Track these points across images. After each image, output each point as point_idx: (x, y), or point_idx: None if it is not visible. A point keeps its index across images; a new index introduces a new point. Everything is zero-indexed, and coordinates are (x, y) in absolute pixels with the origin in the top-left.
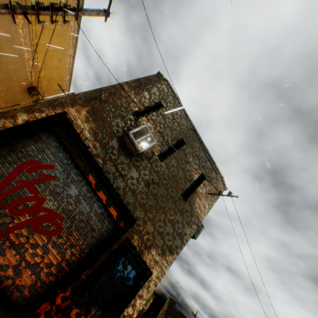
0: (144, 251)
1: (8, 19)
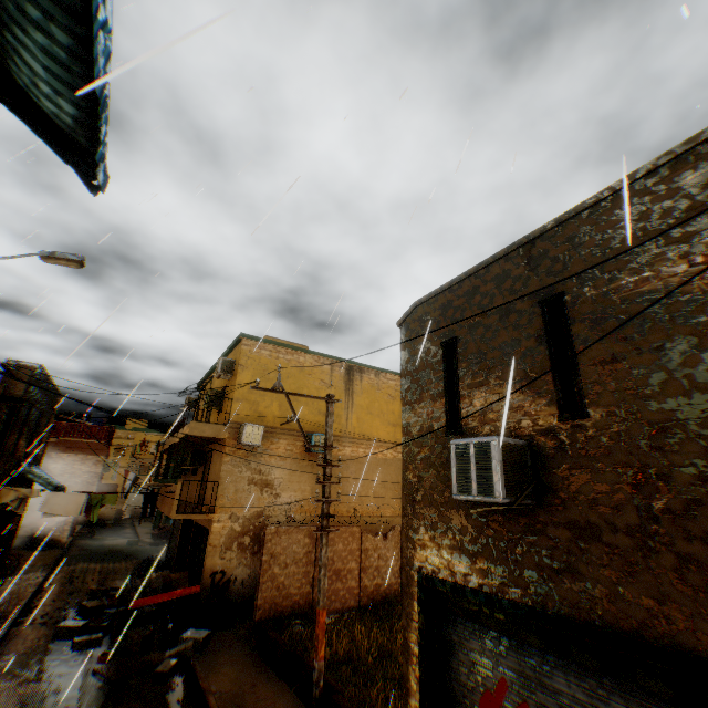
0: None
1: (387, 466)
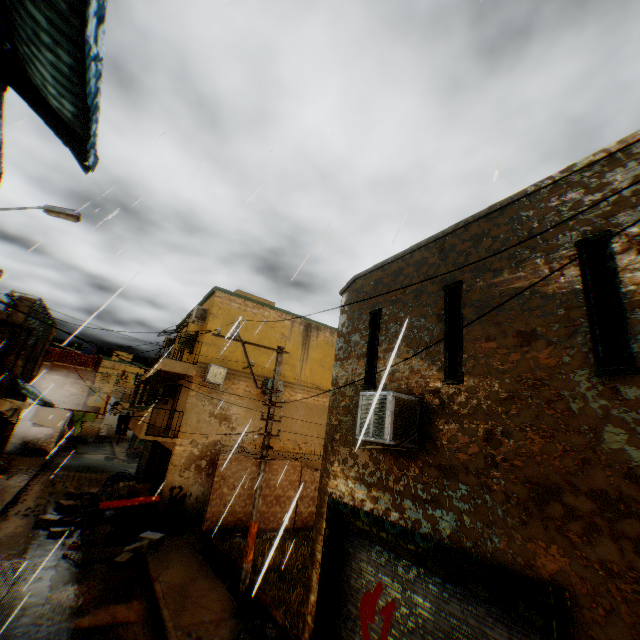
0: None
1: None
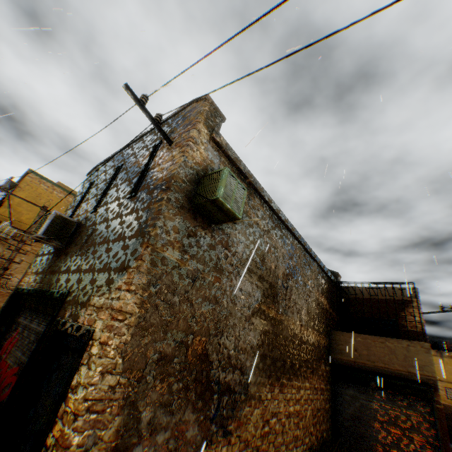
0: (80, 314)
1: None
